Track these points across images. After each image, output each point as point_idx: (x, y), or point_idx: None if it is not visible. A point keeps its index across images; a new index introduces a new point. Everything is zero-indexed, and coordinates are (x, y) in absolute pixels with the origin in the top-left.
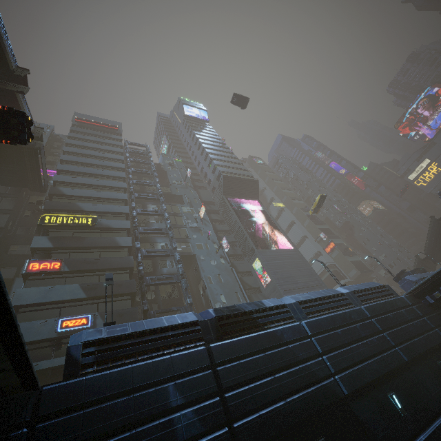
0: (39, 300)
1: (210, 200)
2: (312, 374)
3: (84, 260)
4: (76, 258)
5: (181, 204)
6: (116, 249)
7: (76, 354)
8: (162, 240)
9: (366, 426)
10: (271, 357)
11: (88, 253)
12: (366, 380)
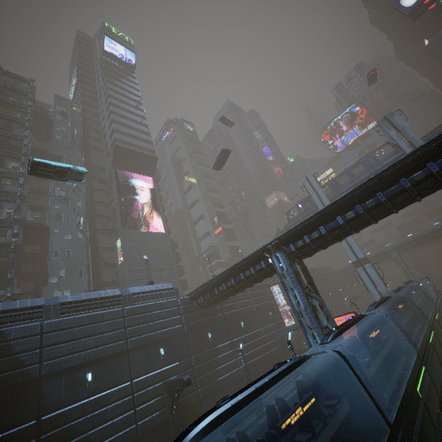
0: None
1: (101, 165)
2: (17, 363)
3: None
4: None
5: None
6: None
7: None
8: (12, 206)
9: (44, 394)
10: None
11: None
12: (72, 364)
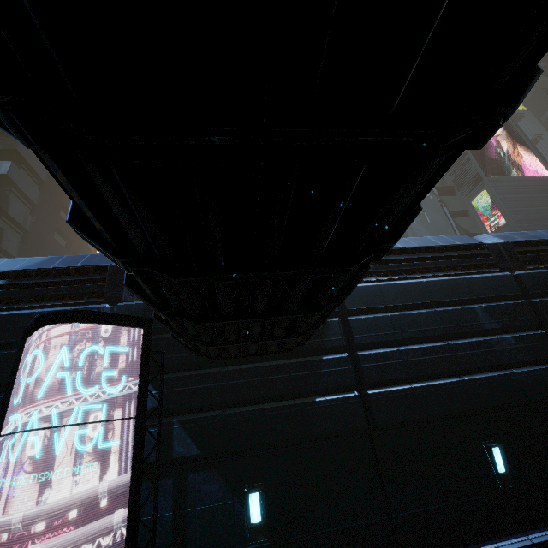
0: None
1: None
2: None
3: None
4: None
5: None
6: None
7: None
8: None
9: None
10: None
11: None
12: None
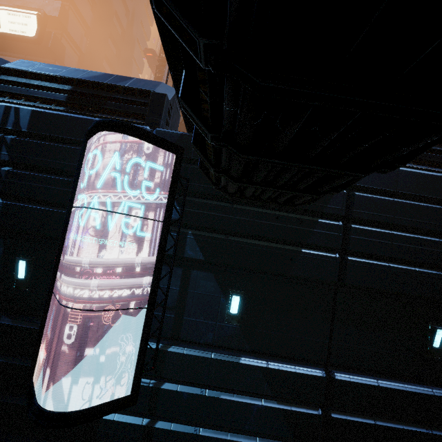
0: None
1: None
2: None
3: None
4: None
5: None
6: None
7: None
8: None
9: None
10: None
11: None
12: None
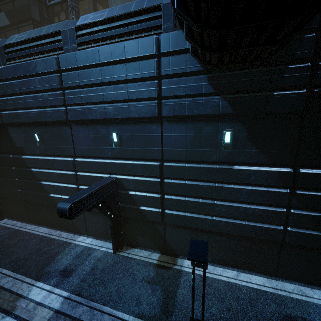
0: None
1: None
2: None
3: None
4: None
5: None
6: None
7: None
8: None
9: (12, 139)
10: None
11: None
12: (19, 120)
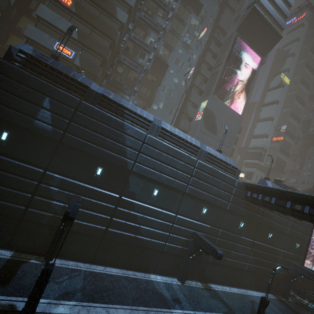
0: (51, 21)
1: (225, 28)
2: (124, 152)
3: (87, 11)
4: (83, 6)
5: (194, 14)
6: (113, 19)
7: (13, 52)
8: (155, 36)
9: (129, 183)
10: (110, 131)
11: (93, 8)
12: (150, 176)
